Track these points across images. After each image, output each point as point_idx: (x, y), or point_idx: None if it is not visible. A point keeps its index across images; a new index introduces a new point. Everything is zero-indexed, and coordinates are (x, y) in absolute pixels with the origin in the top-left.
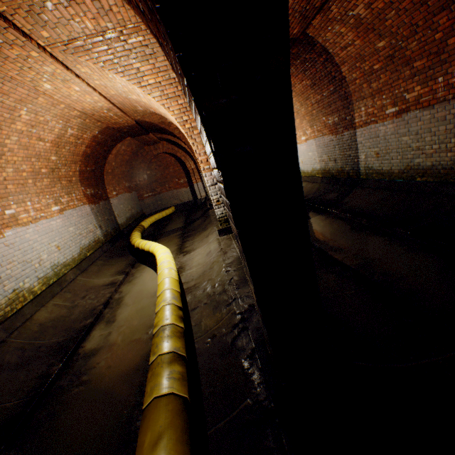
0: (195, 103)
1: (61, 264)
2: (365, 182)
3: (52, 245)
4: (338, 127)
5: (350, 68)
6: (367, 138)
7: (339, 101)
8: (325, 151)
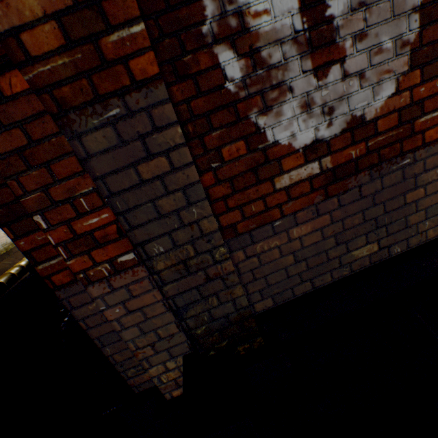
0: None
1: (9, 243)
2: None
3: (2, 233)
4: None
5: None
6: None
7: None
8: None
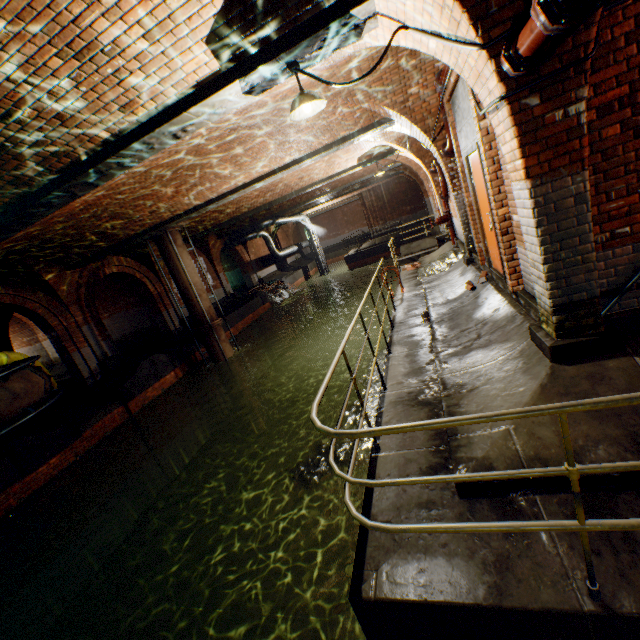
0: (0, 350)
1: None
2: (57, 364)
3: None
4: (33, 342)
5: (28, 320)
6: (50, 345)
7: (28, 331)
8: (30, 355)
